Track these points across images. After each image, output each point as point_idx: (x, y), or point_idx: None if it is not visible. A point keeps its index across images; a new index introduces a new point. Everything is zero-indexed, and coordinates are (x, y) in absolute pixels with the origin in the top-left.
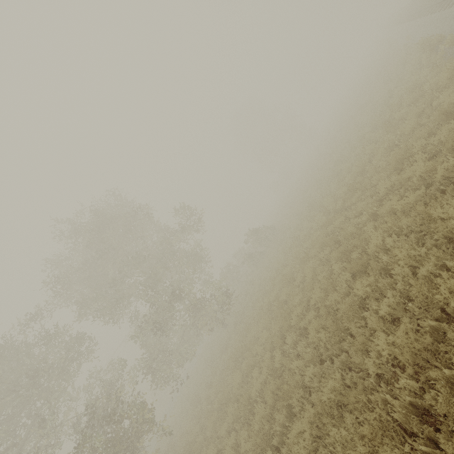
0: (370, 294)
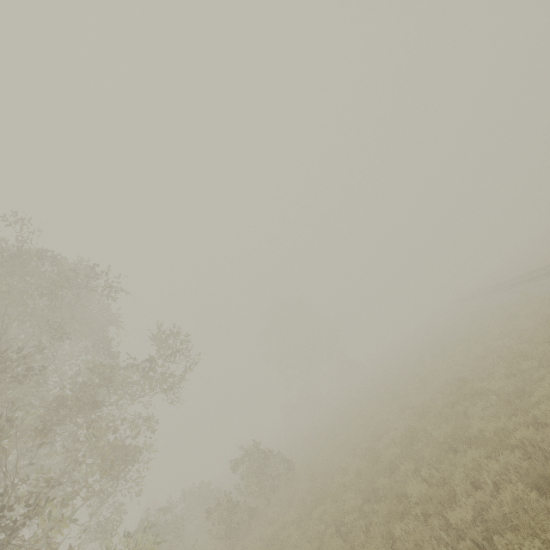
0: None
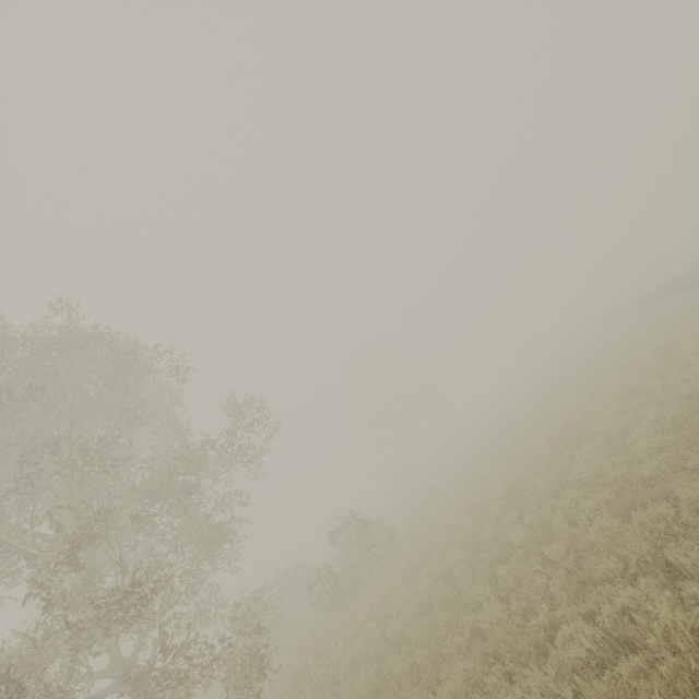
0: None
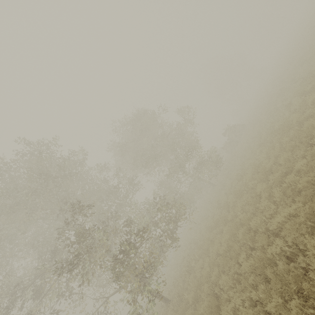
0: None
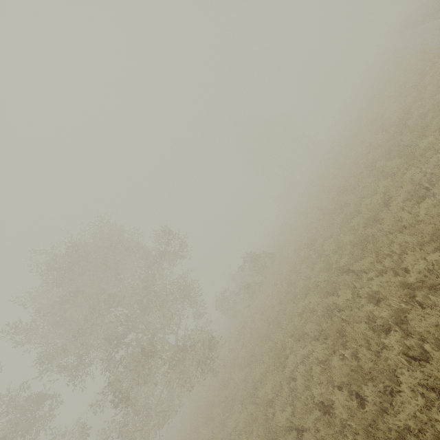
0: None
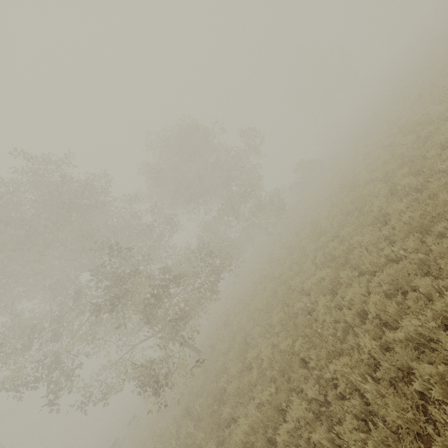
0: (432, 134)
